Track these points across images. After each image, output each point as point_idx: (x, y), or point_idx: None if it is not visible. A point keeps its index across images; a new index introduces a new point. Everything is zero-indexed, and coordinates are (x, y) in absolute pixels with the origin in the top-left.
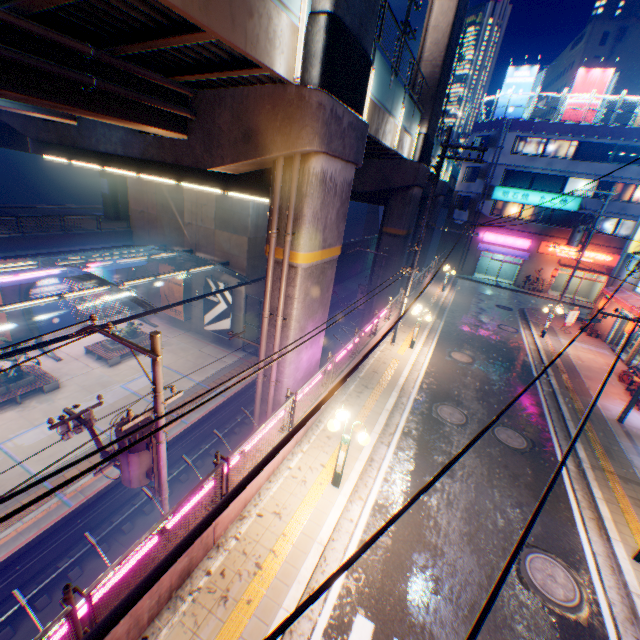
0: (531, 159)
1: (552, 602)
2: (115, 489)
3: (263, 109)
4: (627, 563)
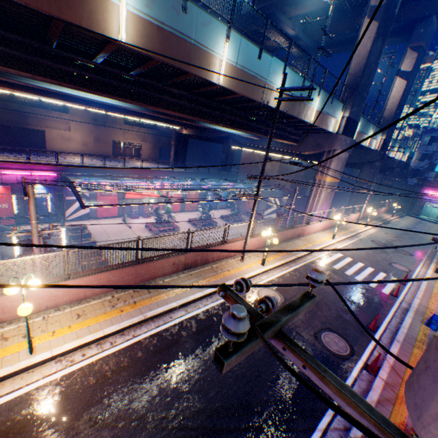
0: None
1: (397, 268)
2: None
3: (323, 139)
4: (430, 272)
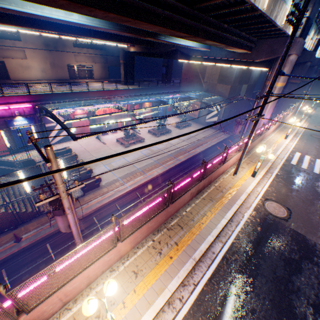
0: None
1: None
2: (198, 155)
3: (279, 44)
4: None
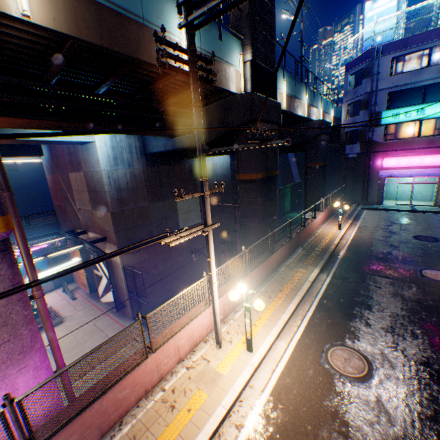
0: (416, 73)
1: None
2: None
3: None
4: None
